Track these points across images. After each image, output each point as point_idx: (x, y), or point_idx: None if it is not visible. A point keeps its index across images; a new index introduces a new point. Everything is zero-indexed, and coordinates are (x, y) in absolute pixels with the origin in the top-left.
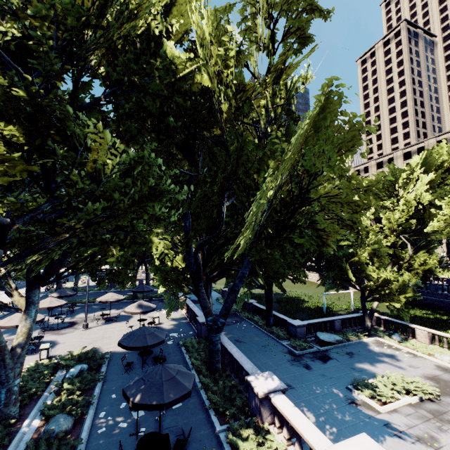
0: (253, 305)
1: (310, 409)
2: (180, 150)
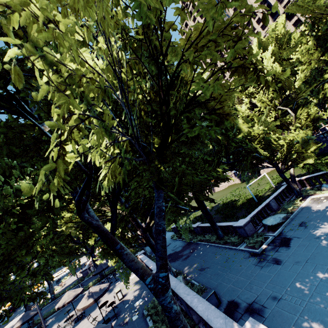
0: (200, 227)
1: (318, 322)
2: (15, 114)
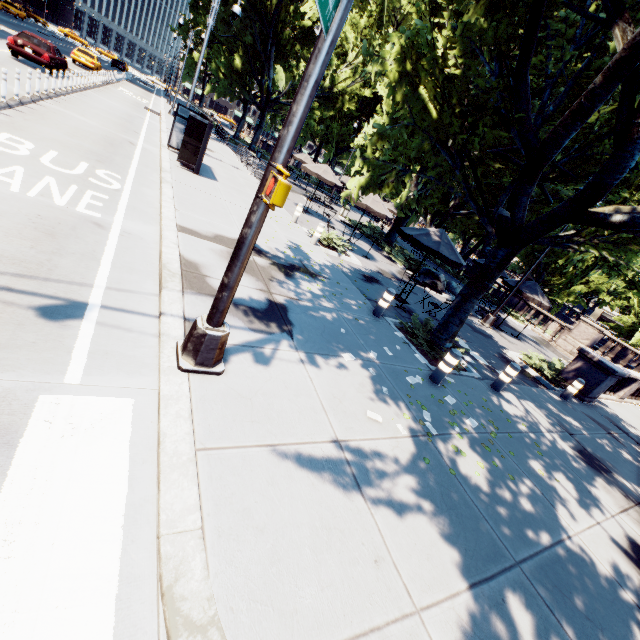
0: None
1: None
2: None
